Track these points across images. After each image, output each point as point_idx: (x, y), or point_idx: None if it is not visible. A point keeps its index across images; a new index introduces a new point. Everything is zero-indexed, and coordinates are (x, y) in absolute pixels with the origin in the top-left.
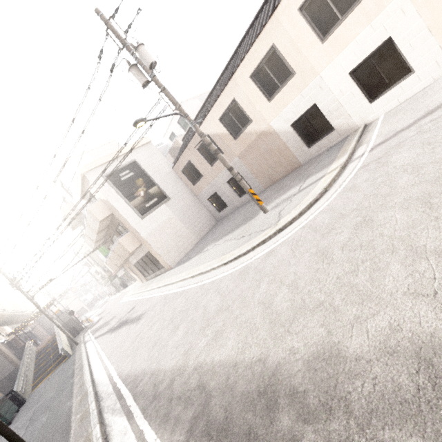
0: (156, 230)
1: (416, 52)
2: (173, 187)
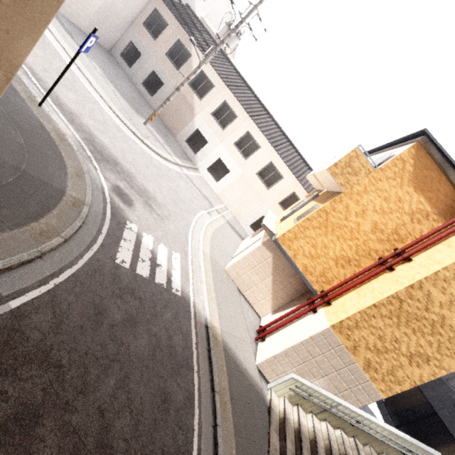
0: None
1: (223, 182)
2: None
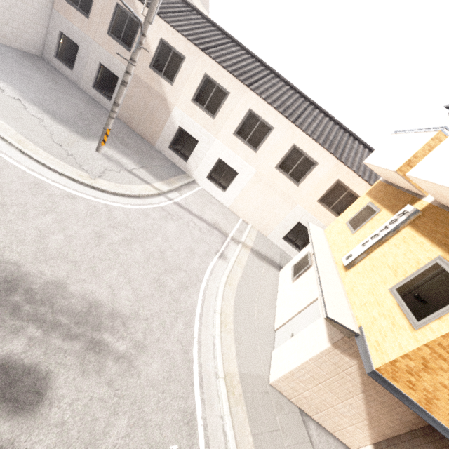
0: None
1: (233, 189)
2: None
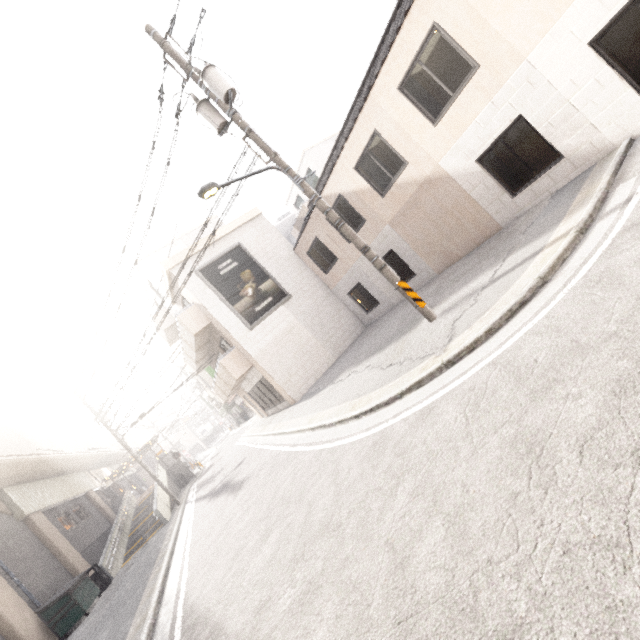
0: (271, 345)
1: None
2: (296, 279)
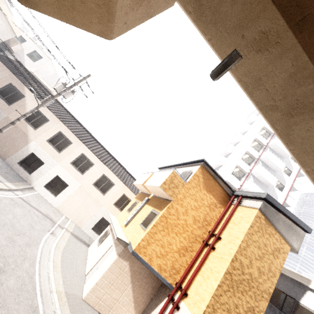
0: None
1: (63, 195)
2: None
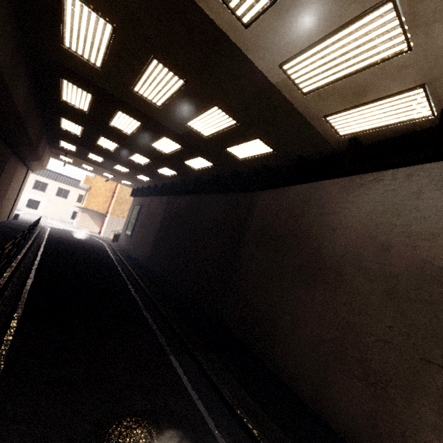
0: None
1: (41, 208)
2: None
